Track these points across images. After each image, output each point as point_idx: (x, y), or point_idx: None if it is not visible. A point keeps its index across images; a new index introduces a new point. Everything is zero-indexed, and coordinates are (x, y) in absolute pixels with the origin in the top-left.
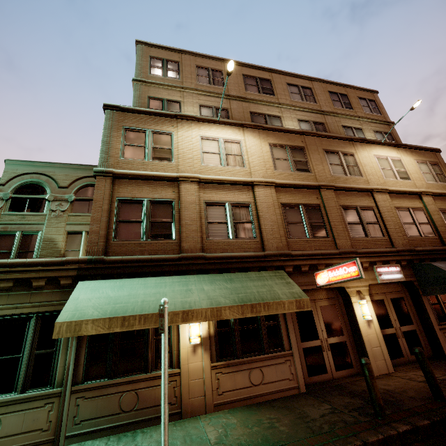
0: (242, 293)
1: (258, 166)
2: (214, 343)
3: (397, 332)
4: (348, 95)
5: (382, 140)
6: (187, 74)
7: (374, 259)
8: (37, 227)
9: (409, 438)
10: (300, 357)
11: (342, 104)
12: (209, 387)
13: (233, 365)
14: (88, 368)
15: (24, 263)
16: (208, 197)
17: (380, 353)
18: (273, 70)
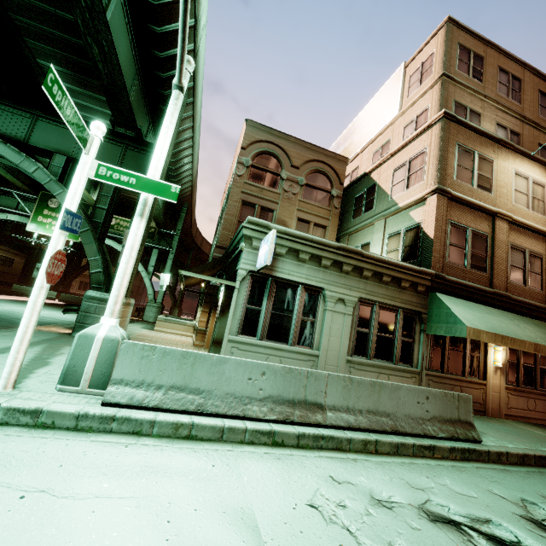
0: None
1: None
2: (505, 370)
3: None
4: None
5: None
6: (489, 78)
7: None
8: (272, 205)
9: None
10: None
11: None
12: (502, 400)
13: (518, 391)
14: (431, 361)
15: (396, 264)
16: (512, 239)
17: None
18: None
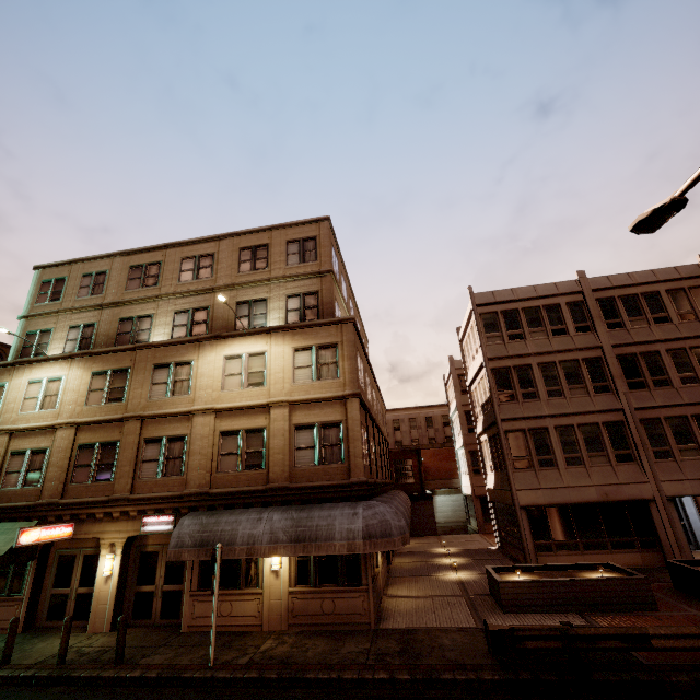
0: None
1: (69, 405)
2: None
3: (157, 590)
4: (272, 243)
5: (295, 309)
6: (70, 291)
7: (143, 507)
8: None
9: None
10: (47, 602)
11: (253, 263)
12: None
13: None
14: None
15: None
16: (16, 446)
17: (104, 611)
18: (168, 246)
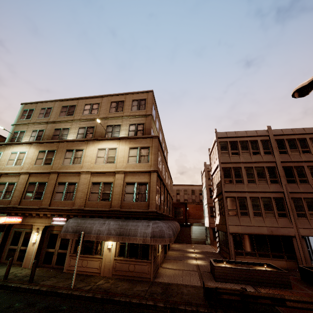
0: None
1: (27, 164)
2: None
3: (55, 251)
4: (125, 100)
5: (132, 130)
6: (35, 115)
7: (53, 213)
8: None
9: None
10: (6, 251)
11: (116, 109)
12: None
13: None
14: None
15: None
16: (2, 180)
17: (30, 258)
18: (80, 98)
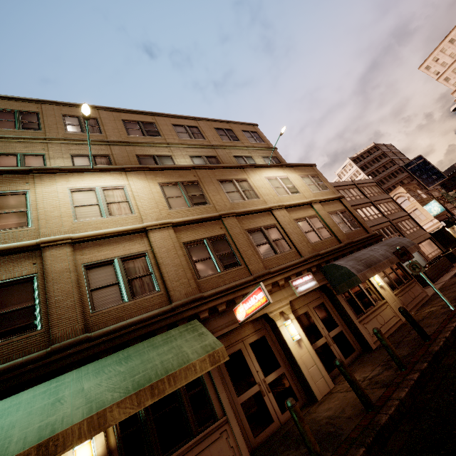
0: (139, 372)
1: (149, 209)
2: None
3: (327, 339)
4: (233, 129)
5: (270, 163)
6: (51, 125)
7: (288, 274)
8: None
9: None
10: (240, 417)
11: (229, 137)
12: None
13: None
14: None
15: None
16: (89, 258)
17: (317, 372)
18: (155, 114)
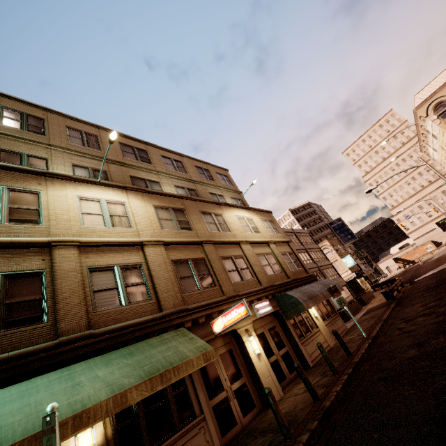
0: (147, 364)
1: (145, 227)
2: None
3: (278, 357)
4: (209, 170)
5: (237, 204)
6: (56, 133)
7: (252, 298)
8: None
9: (311, 444)
10: (212, 419)
11: (206, 176)
12: None
13: None
14: None
15: None
16: (92, 262)
17: (272, 382)
18: (148, 143)
